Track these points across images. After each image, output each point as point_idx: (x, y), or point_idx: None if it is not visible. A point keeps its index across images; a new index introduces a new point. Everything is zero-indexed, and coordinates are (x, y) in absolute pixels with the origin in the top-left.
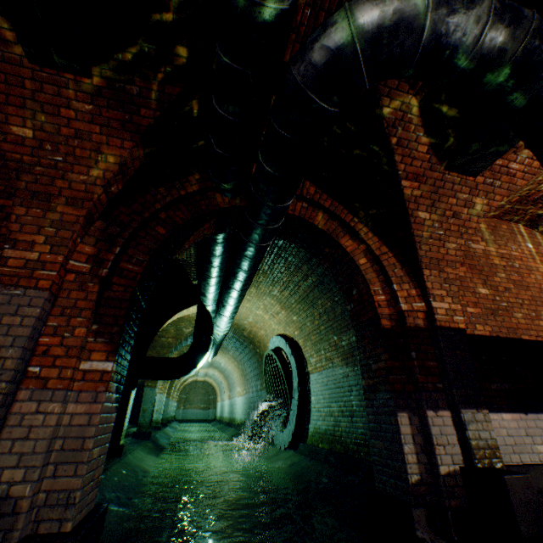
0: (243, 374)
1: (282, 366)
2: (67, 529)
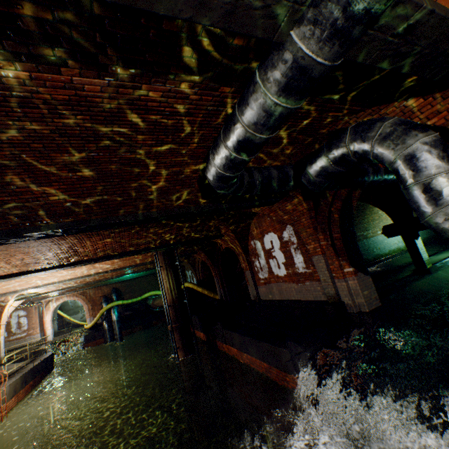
0: None
1: None
2: (366, 311)
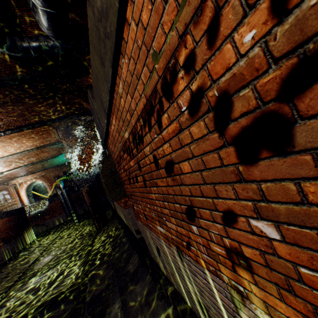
0: None
1: None
2: None
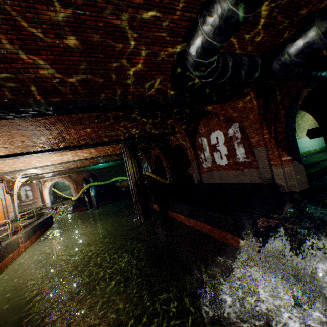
0: None
1: None
2: (297, 191)
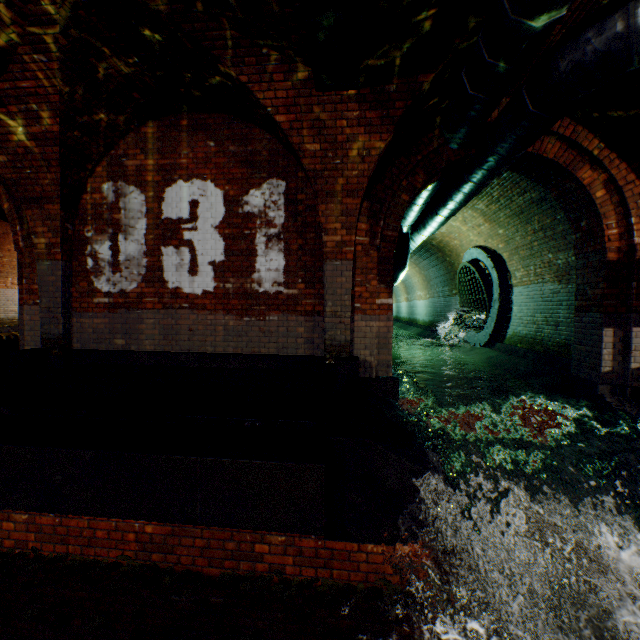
0: (426, 280)
1: (482, 280)
2: (390, 375)
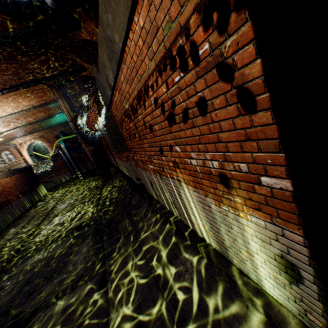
0: None
1: None
2: None
